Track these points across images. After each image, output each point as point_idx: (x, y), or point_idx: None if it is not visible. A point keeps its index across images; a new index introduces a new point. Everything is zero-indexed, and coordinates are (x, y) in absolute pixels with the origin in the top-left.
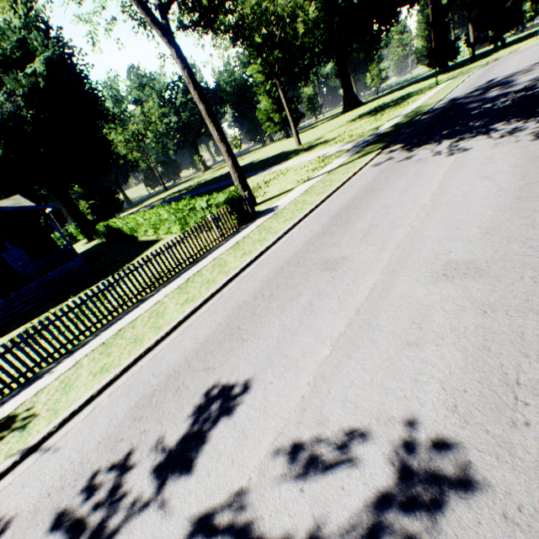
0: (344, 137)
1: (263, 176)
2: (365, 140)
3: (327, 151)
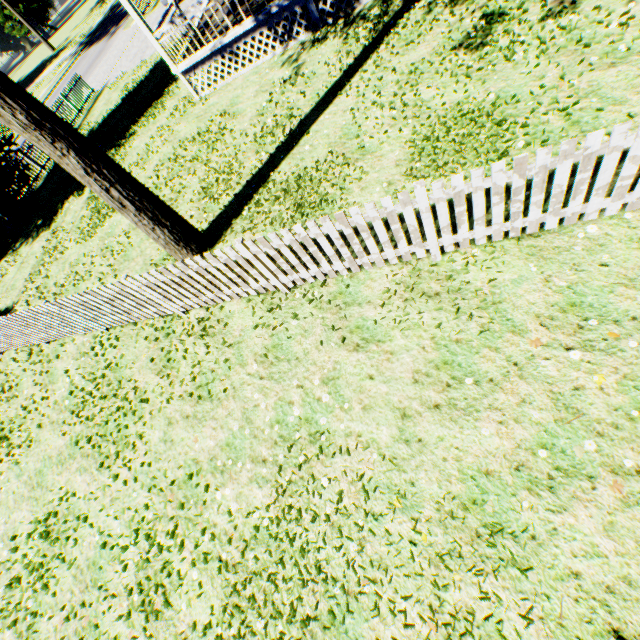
0: (78, 39)
1: (30, 91)
2: (82, 42)
3: (66, 56)
